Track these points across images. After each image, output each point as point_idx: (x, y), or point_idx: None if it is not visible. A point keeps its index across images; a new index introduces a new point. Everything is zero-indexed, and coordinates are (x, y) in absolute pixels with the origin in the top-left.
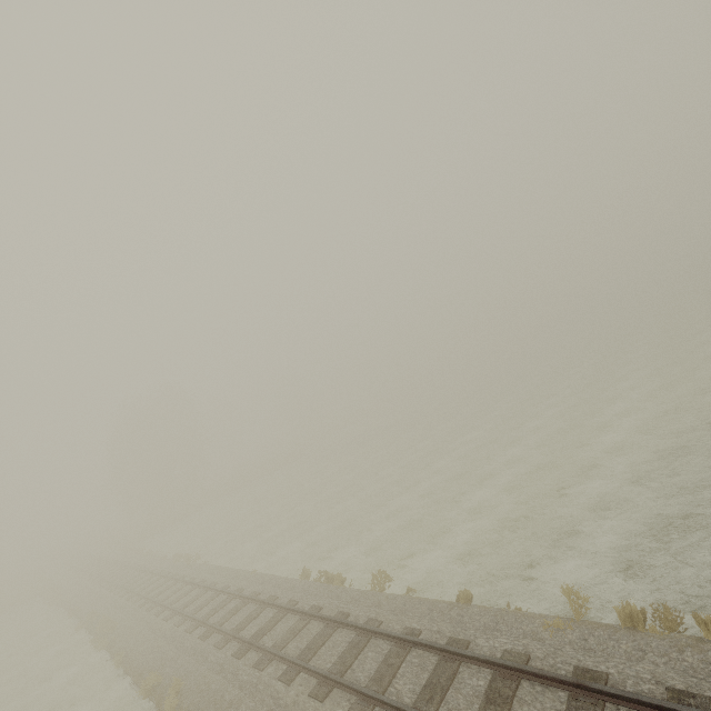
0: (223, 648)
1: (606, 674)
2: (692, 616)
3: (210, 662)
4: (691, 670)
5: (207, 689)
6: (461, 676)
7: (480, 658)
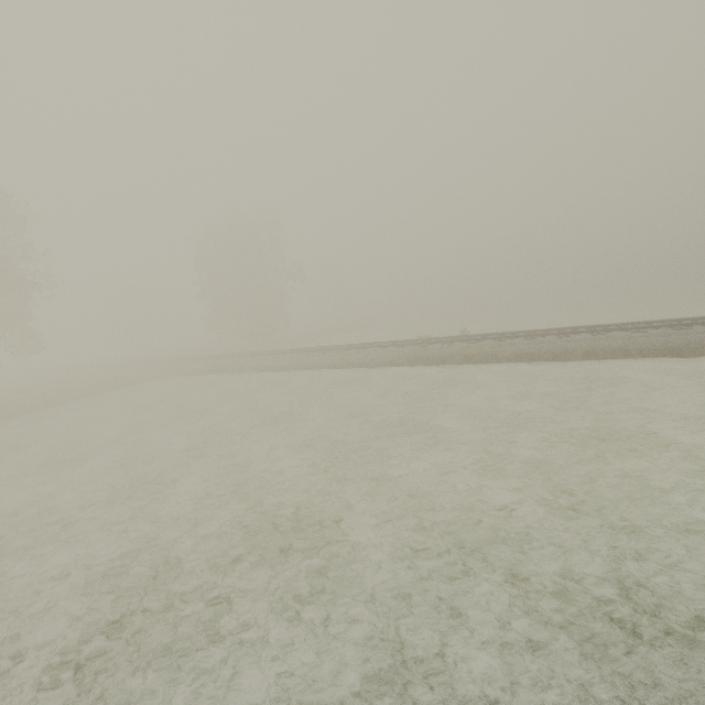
0: None
1: None
2: None
3: None
4: None
5: None
6: None
7: None
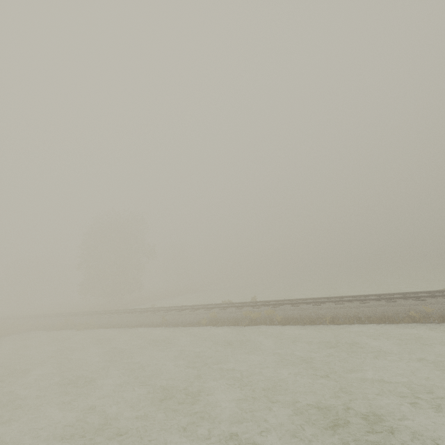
0: None
1: None
2: None
3: None
4: None
5: None
6: None
7: None
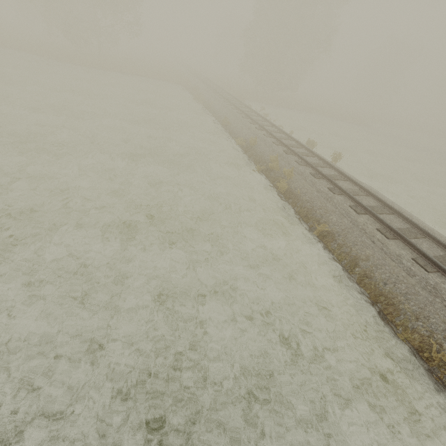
0: None
1: None
2: None
3: None
4: None
5: None
6: None
7: None
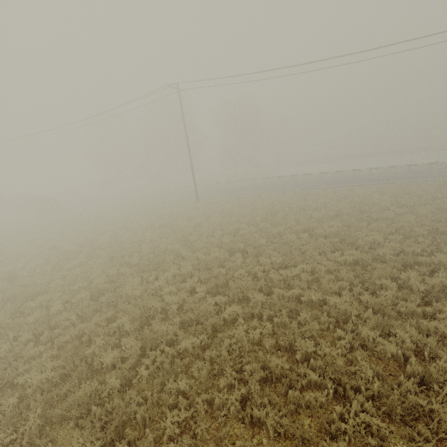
0: None
1: None
2: None
3: None
4: None
5: None
6: None
7: None
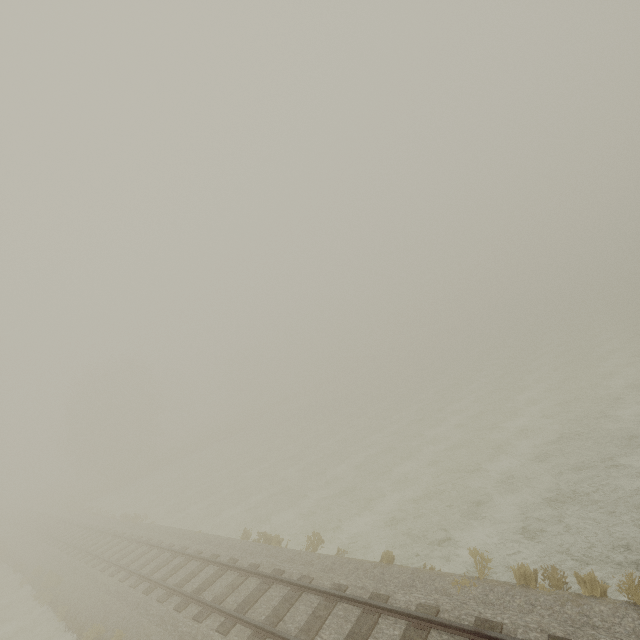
0: (165, 602)
1: (501, 624)
2: (574, 575)
3: (152, 615)
4: (570, 621)
5: (147, 639)
6: (380, 626)
7: (397, 610)
